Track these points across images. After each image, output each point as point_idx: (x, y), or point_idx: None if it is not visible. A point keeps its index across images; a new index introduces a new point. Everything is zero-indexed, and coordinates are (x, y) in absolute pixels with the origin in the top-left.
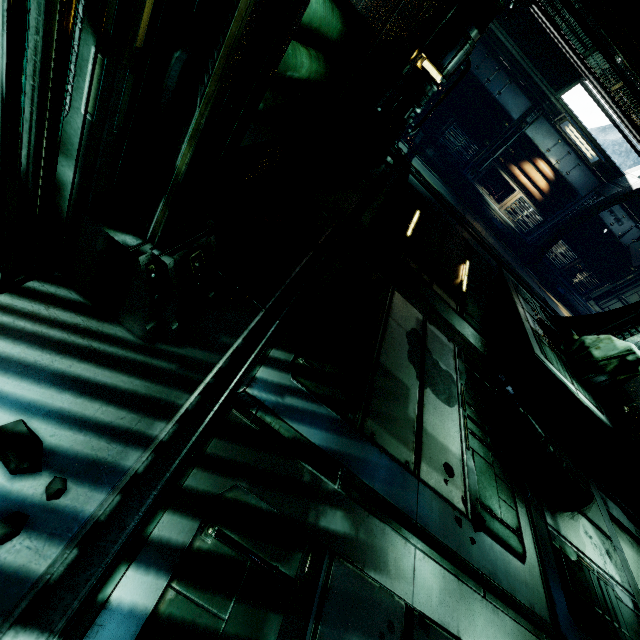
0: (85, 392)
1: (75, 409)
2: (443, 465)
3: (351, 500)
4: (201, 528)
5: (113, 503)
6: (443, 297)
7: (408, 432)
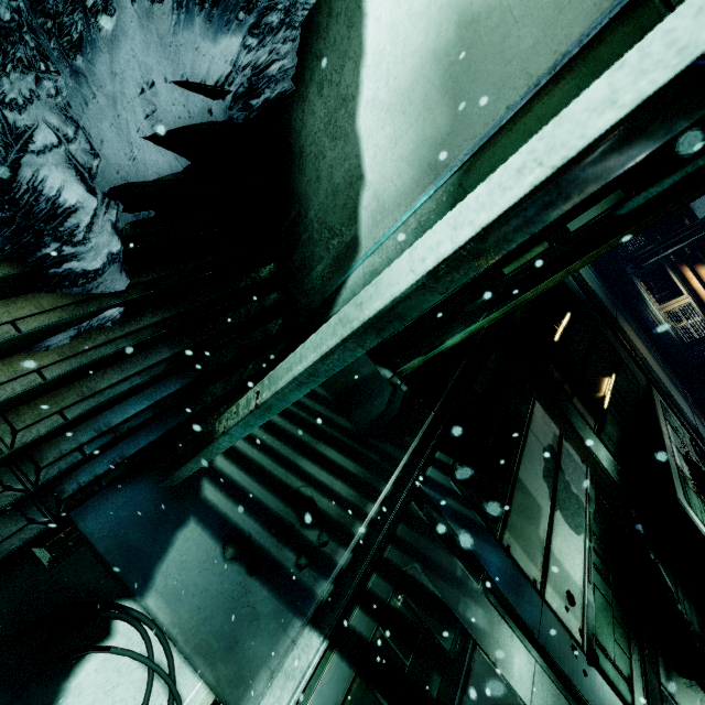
0: (332, 471)
1: (328, 483)
2: (565, 592)
3: (489, 602)
4: (394, 592)
5: (349, 558)
6: (582, 412)
7: (538, 551)
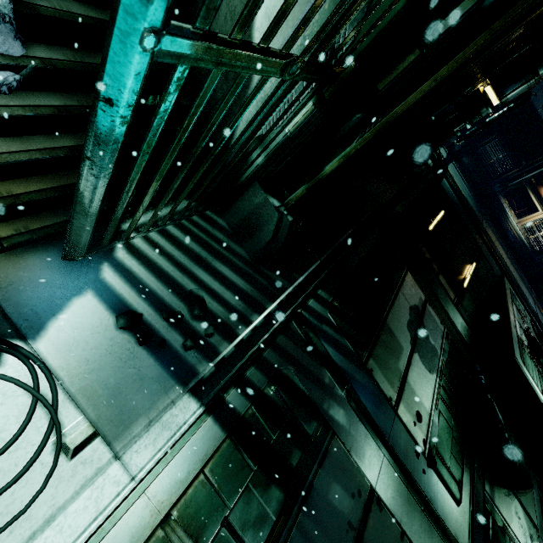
0: (224, 284)
1: (220, 292)
2: (415, 411)
3: (350, 406)
4: (268, 383)
5: (231, 351)
6: (445, 287)
7: (396, 378)
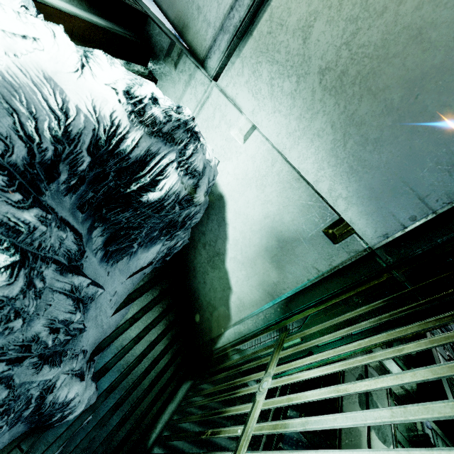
0: None
1: None
2: None
3: None
4: None
5: None
6: None
7: None
